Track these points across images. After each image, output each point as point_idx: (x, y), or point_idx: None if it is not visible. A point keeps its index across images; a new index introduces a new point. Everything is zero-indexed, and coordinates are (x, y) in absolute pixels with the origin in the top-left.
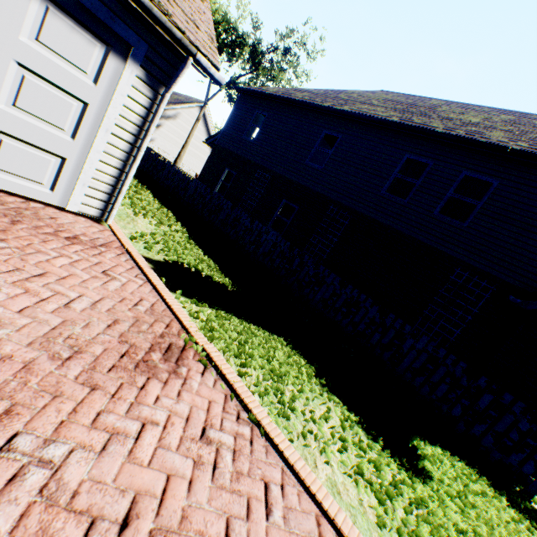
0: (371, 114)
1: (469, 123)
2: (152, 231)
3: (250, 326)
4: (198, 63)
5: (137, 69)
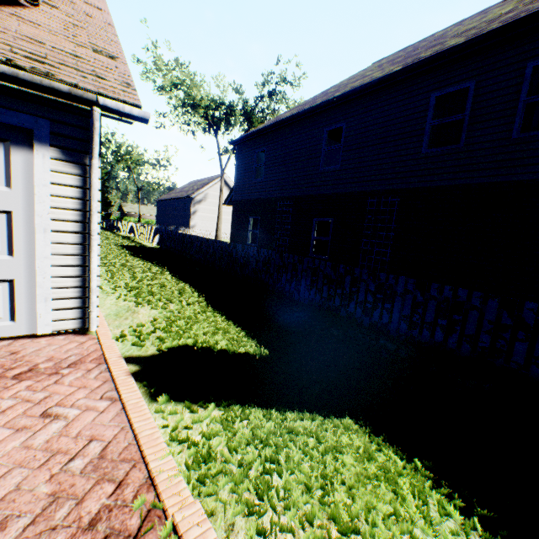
0: (366, 82)
1: (499, 16)
2: (155, 316)
3: (285, 417)
4: (106, 109)
5: (48, 150)
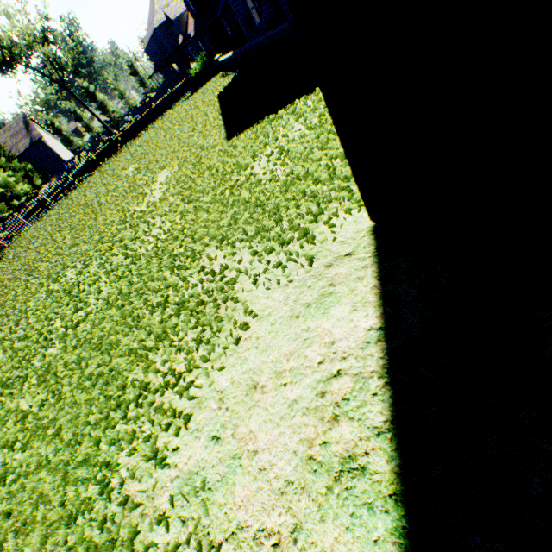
0: None
1: None
2: None
3: None
4: None
5: None
